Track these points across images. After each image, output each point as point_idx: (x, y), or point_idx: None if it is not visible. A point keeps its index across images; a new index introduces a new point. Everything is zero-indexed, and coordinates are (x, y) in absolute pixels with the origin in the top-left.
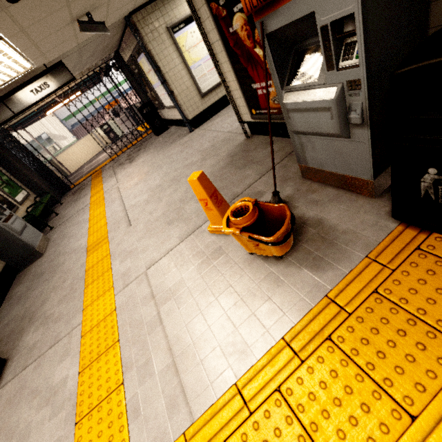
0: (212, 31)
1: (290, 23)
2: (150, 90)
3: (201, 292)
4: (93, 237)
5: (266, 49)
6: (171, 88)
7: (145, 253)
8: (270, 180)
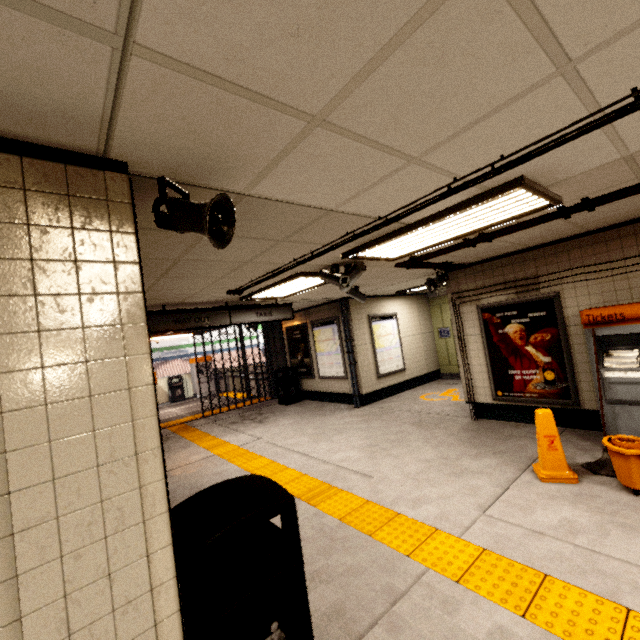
0: (472, 328)
1: (619, 334)
2: (305, 357)
3: (614, 524)
4: (294, 486)
5: (590, 343)
6: (357, 359)
7: (451, 498)
8: (565, 449)
